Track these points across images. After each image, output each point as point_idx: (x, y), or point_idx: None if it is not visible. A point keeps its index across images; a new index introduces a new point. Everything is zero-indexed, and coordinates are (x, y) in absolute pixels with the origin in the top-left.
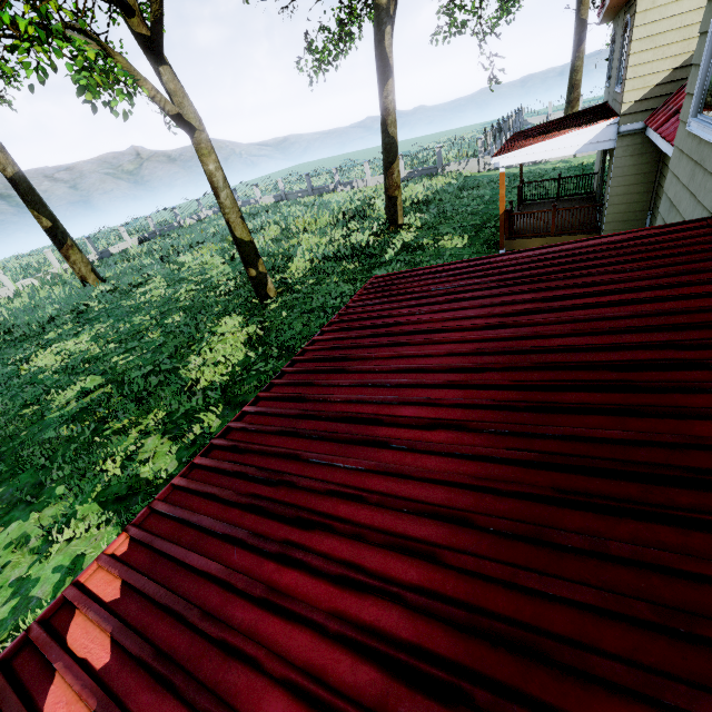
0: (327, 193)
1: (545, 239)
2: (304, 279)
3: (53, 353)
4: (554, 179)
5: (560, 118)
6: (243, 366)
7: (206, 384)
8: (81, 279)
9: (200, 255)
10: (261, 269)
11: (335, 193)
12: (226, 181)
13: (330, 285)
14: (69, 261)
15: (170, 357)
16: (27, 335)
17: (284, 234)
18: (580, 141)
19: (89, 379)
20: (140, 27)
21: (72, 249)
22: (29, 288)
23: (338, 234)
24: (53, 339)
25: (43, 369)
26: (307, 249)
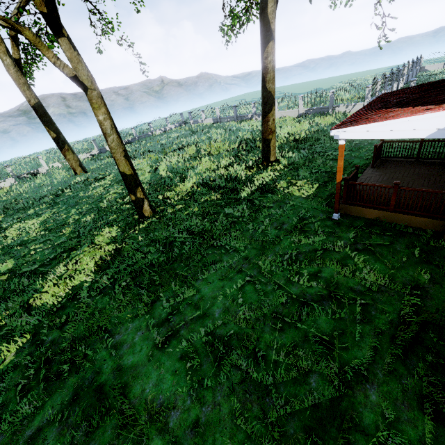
0: (246, 120)
1: (383, 212)
2: (178, 202)
3: (17, 228)
4: (416, 141)
5: (432, 82)
6: (77, 289)
7: (43, 301)
8: (73, 170)
9: (141, 162)
10: (139, 195)
11: (249, 121)
12: (113, 128)
13: (187, 215)
14: (66, 159)
15: (55, 258)
16: (24, 207)
17: (194, 154)
18: (434, 125)
19: (6, 263)
20: (42, 6)
21: (68, 151)
22: (55, 169)
23: (226, 161)
24: (29, 215)
25: (0, 243)
26: (199, 172)
